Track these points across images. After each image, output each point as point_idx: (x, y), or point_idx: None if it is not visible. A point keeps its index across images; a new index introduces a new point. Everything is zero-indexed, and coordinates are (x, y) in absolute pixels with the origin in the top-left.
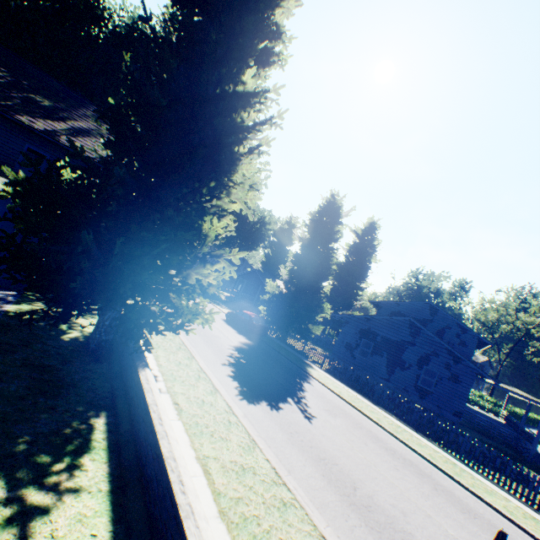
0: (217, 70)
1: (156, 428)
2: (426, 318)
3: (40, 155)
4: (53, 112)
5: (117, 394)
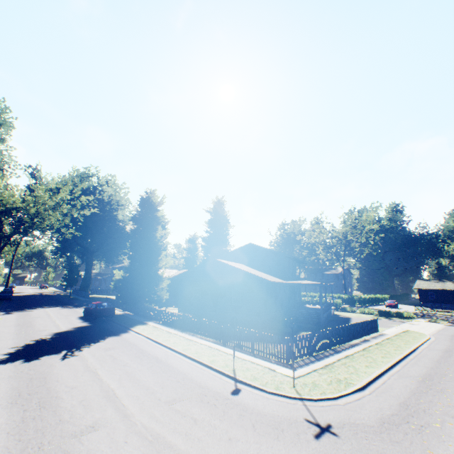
0: None
1: None
2: (252, 255)
3: None
4: None
5: None
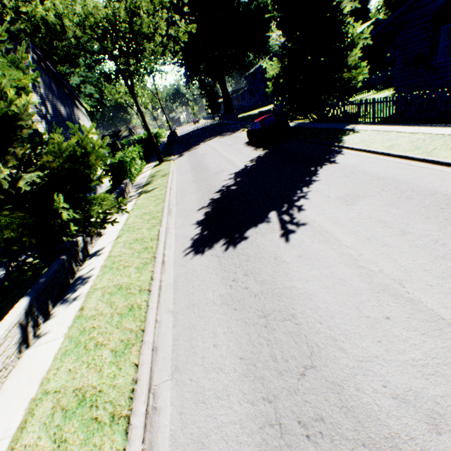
0: None
1: None
2: None
3: None
4: None
5: None
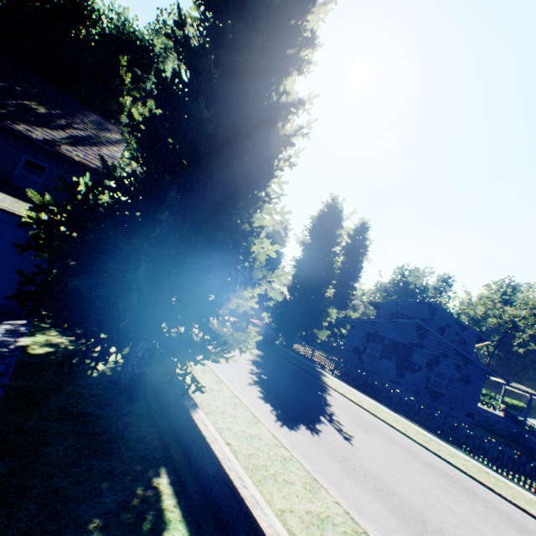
0: (258, 80)
1: (241, 492)
2: (425, 317)
3: (30, 164)
4: (50, 120)
5: (168, 441)
